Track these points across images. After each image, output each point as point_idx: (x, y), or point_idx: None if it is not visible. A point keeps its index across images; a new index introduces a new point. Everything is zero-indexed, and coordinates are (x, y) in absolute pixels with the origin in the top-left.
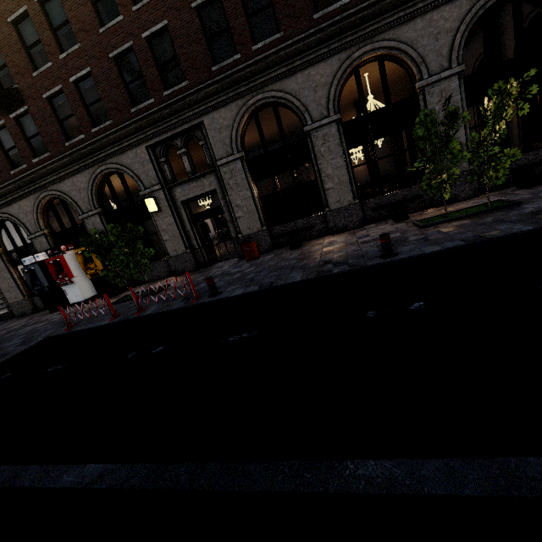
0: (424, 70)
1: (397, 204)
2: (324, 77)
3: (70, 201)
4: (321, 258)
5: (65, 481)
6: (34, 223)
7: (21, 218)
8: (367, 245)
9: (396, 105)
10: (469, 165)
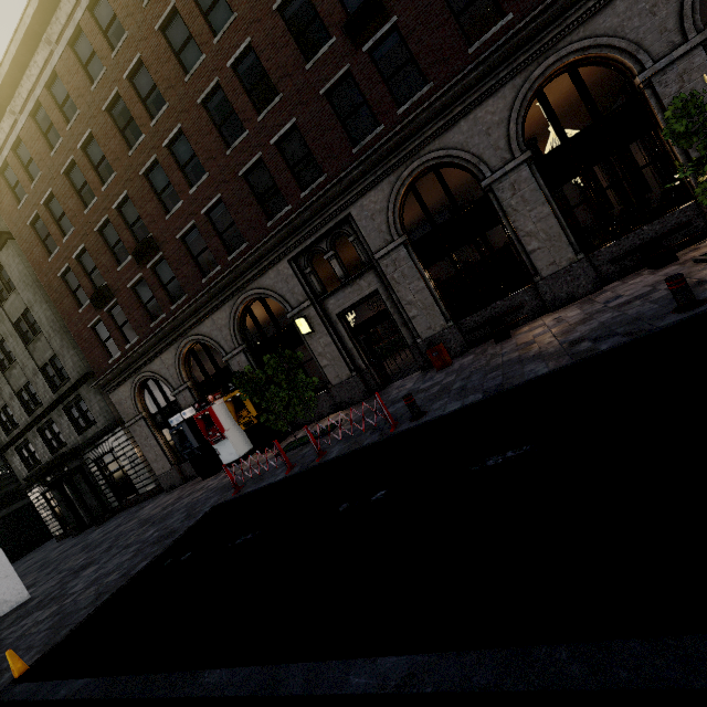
0: (644, 58)
1: (650, 244)
2: (497, 114)
3: (212, 344)
4: (560, 340)
5: (356, 684)
6: (176, 377)
7: (163, 374)
8: (632, 305)
9: (610, 115)
10: None
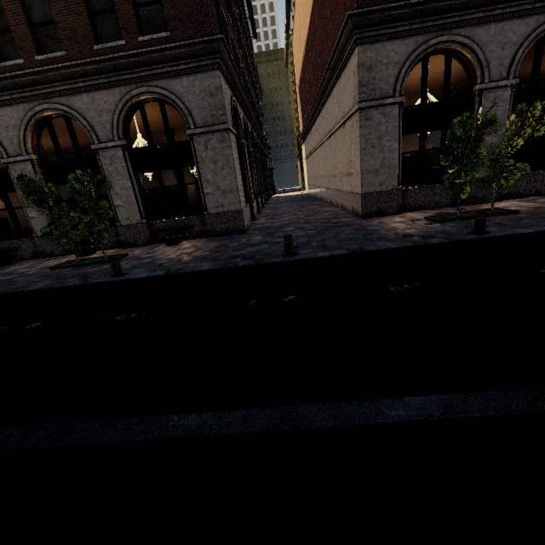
0: (95, 137)
1: (85, 241)
2: (14, 120)
3: None
4: None
5: None
6: None
7: None
8: (0, 278)
9: (84, 158)
10: (142, 219)
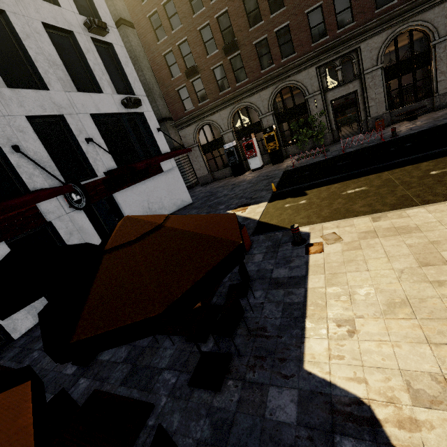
0: None
1: None
2: None
3: (255, 108)
4: None
5: None
6: (226, 125)
7: (218, 122)
8: None
9: None
10: None
